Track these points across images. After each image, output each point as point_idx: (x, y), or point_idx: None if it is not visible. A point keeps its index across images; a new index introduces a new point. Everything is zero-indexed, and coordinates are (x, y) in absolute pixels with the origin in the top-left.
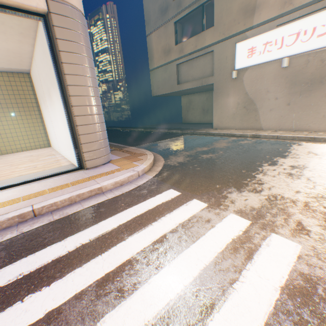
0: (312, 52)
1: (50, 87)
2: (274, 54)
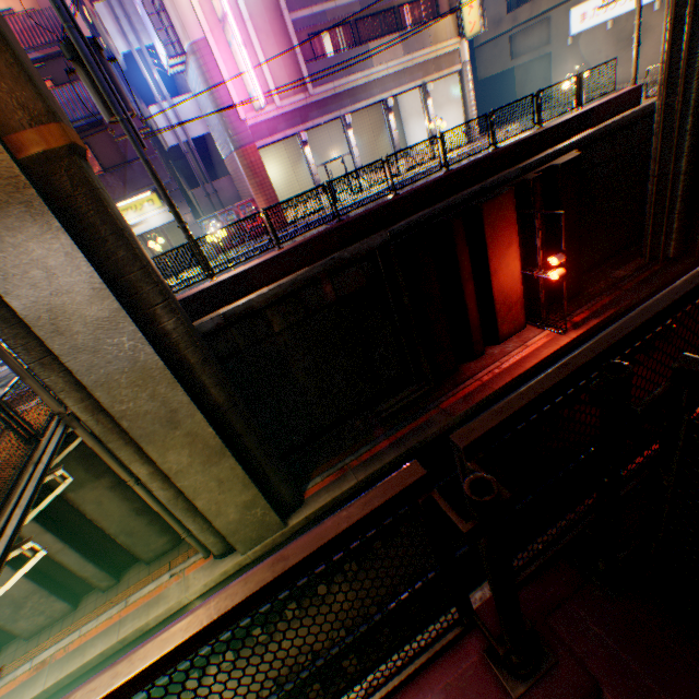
0: (628, 13)
1: (442, 105)
2: (601, 19)
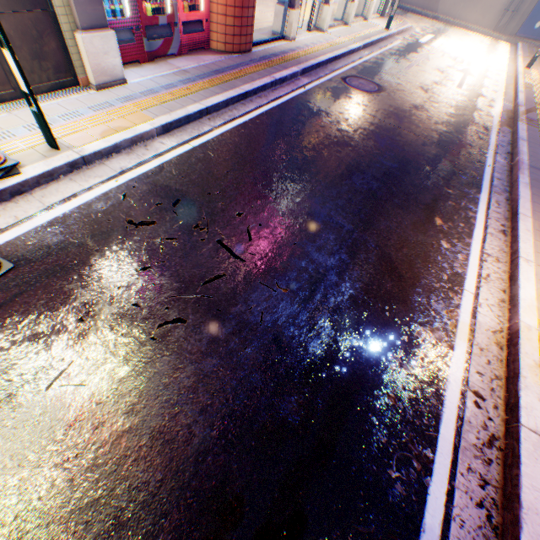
0: None
1: None
2: None
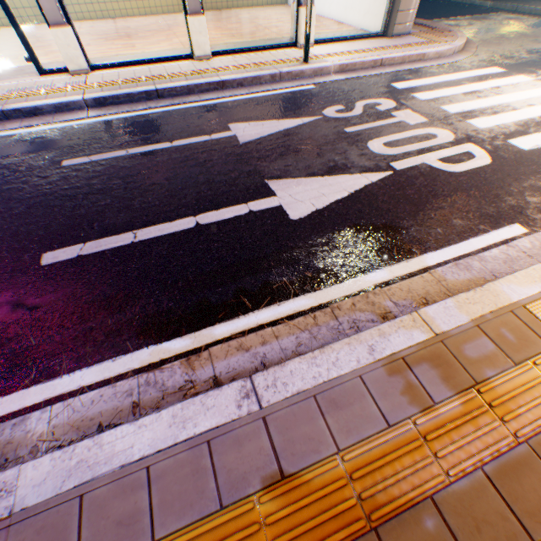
0: None
1: None
2: None
